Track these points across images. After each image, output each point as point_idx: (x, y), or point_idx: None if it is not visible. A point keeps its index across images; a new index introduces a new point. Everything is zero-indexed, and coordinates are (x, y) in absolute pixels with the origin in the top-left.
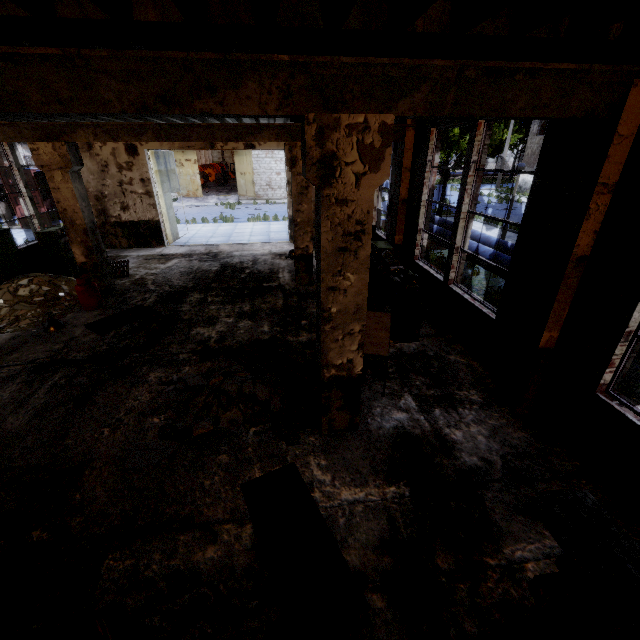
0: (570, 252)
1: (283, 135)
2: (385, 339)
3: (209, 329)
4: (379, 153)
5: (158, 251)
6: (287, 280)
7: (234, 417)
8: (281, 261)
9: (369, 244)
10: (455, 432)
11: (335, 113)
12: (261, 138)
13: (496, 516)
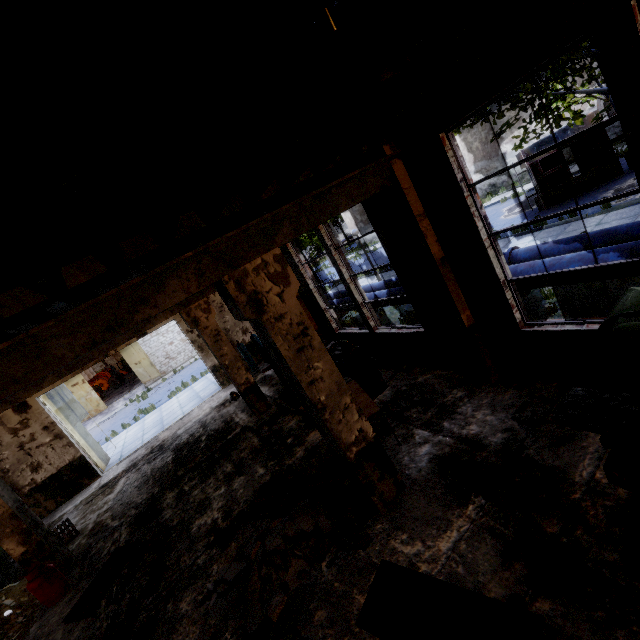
0: (433, 260)
1: (175, 308)
2: (367, 399)
3: (208, 514)
4: (284, 273)
5: (95, 486)
6: (246, 419)
7: (298, 569)
8: (228, 408)
9: (315, 334)
10: (470, 428)
11: (239, 267)
12: (158, 321)
13: (549, 461)
